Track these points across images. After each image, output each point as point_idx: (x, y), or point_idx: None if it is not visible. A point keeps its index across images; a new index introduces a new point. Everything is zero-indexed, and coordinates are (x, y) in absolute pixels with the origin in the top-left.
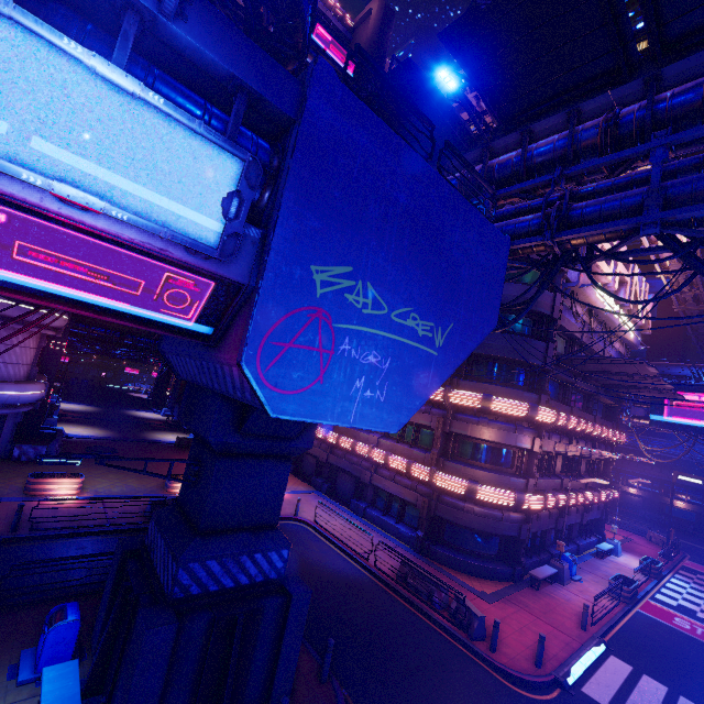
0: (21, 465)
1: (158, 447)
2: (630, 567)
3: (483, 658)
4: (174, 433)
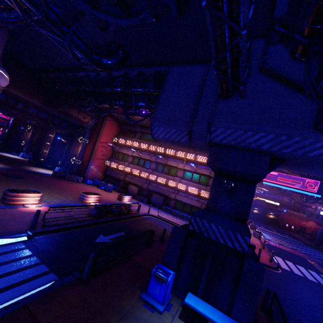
0: None
1: (44, 176)
2: None
3: None
4: (41, 169)
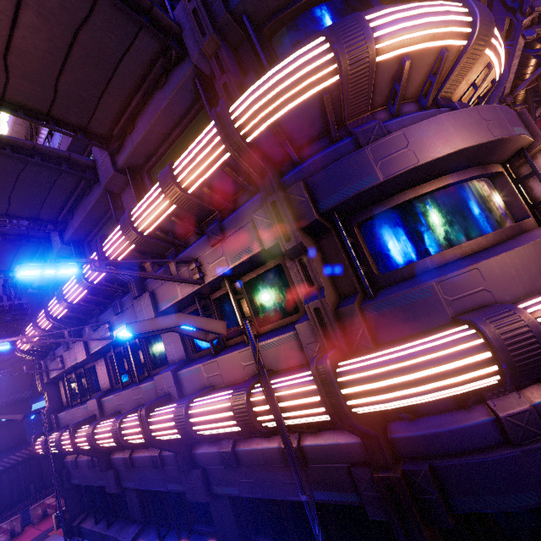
0: None
1: None
2: None
3: None
4: None
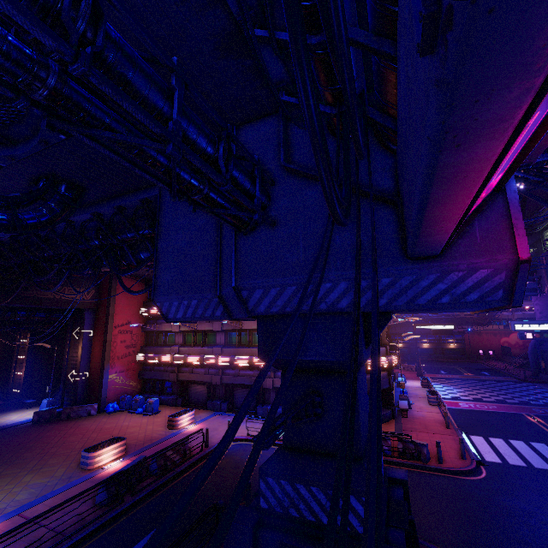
0: None
1: (14, 431)
2: (416, 386)
3: (441, 470)
4: (14, 412)
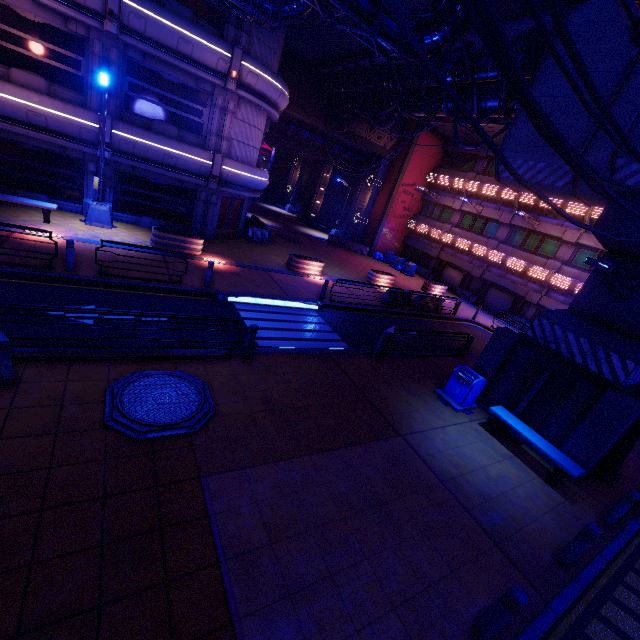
0: (258, 244)
1: (318, 241)
2: None
3: None
4: (314, 230)
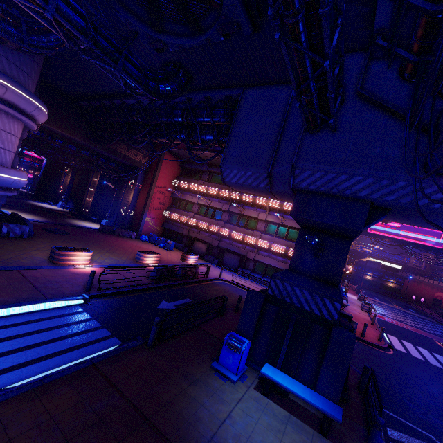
0: (15, 240)
1: (90, 231)
2: (353, 298)
3: (362, 340)
4: (86, 222)
